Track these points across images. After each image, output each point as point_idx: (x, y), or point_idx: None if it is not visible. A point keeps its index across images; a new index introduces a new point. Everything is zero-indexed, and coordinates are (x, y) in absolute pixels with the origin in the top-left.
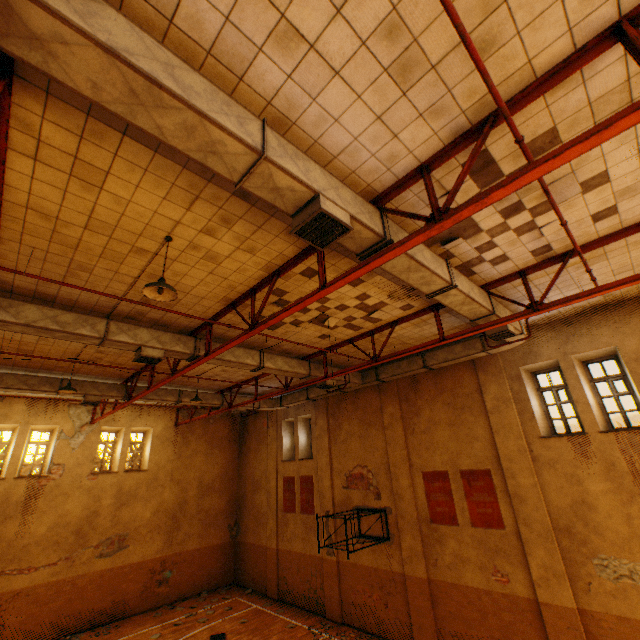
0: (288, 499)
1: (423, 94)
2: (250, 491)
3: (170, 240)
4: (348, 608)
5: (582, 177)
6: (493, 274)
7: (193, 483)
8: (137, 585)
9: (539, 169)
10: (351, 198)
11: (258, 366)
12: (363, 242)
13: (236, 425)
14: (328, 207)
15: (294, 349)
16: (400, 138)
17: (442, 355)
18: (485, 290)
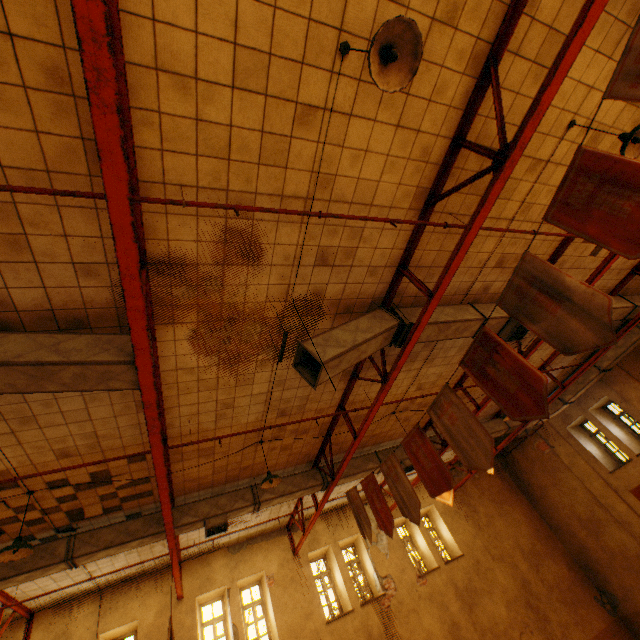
0: None
1: None
2: (587, 537)
3: (571, 126)
4: None
5: None
6: None
7: (515, 555)
8: None
9: None
10: None
11: None
12: None
13: (500, 471)
14: None
15: (600, 286)
16: None
17: None
18: None
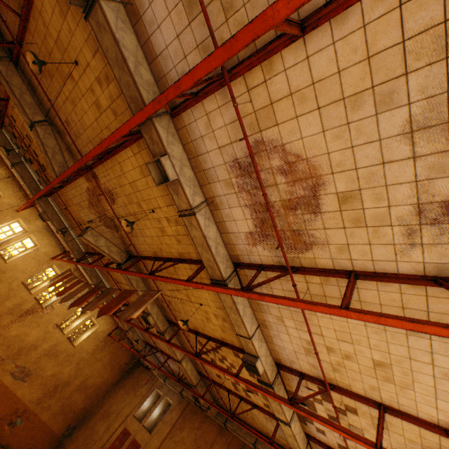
0: (115, 445)
1: (312, 360)
2: (100, 414)
3: (201, 305)
4: None
5: (366, 435)
6: (316, 434)
7: (83, 376)
8: (3, 411)
9: (331, 426)
10: (269, 361)
11: (179, 360)
12: (263, 378)
13: (131, 362)
14: (258, 363)
15: (200, 365)
16: (299, 360)
17: (268, 448)
18: (308, 438)
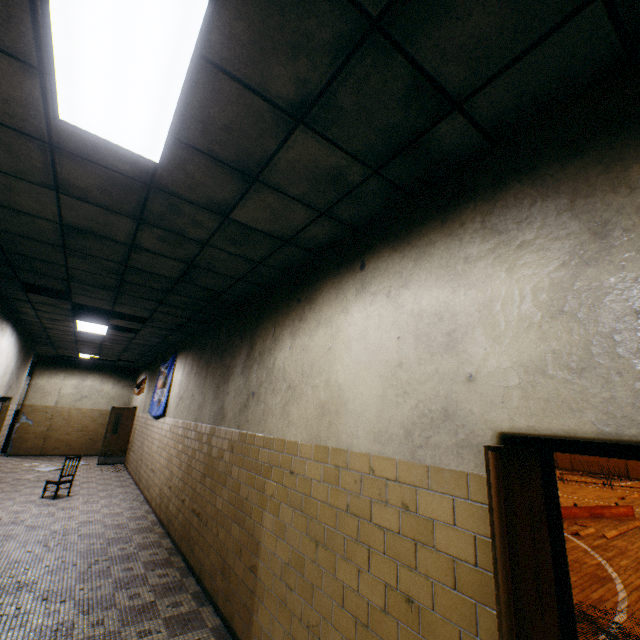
0: None
1: None
2: None
3: None
4: (576, 463)
5: None
6: None
7: None
8: None
9: None
10: None
11: None
12: None
13: None
14: None
15: None
16: None
17: None
18: None
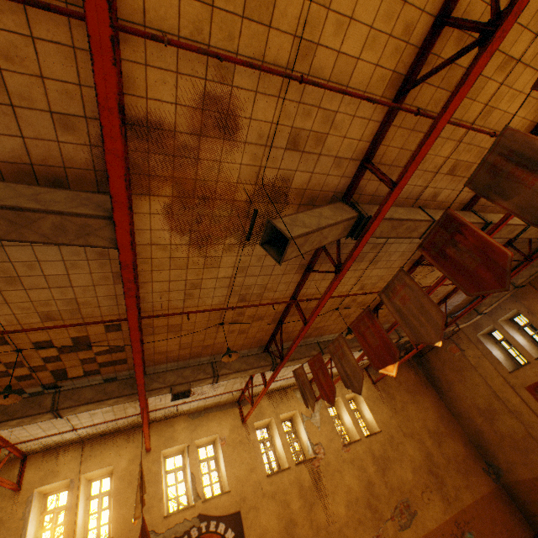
0: None
1: None
2: (483, 423)
3: None
4: None
5: None
6: None
7: (422, 433)
8: None
9: None
10: None
11: (525, 225)
12: None
13: (416, 369)
14: None
15: None
16: None
17: None
18: None
